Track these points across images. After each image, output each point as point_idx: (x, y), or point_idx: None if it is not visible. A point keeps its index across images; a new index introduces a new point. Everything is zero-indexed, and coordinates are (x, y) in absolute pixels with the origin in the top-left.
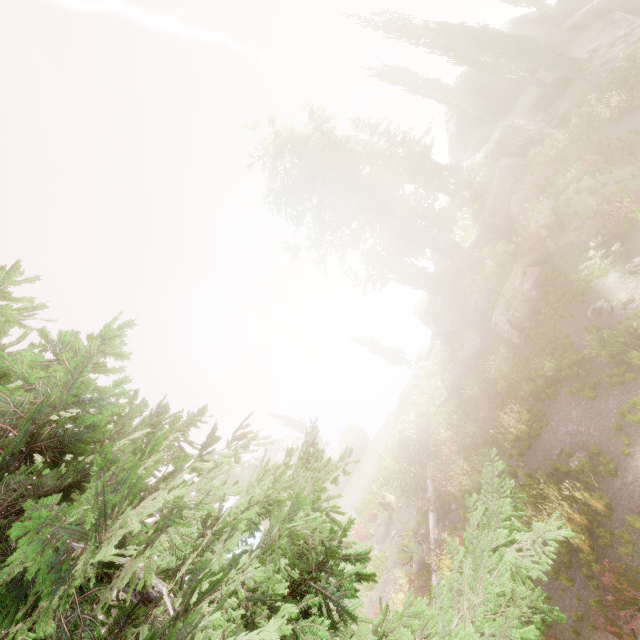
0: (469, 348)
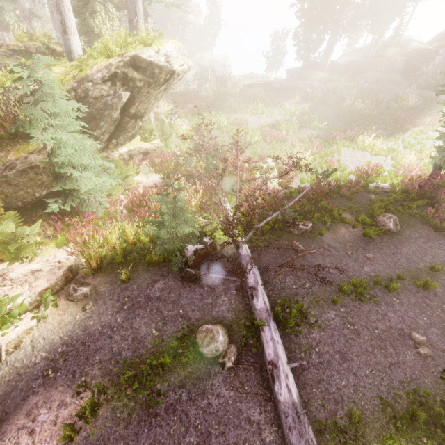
0: (275, 85)
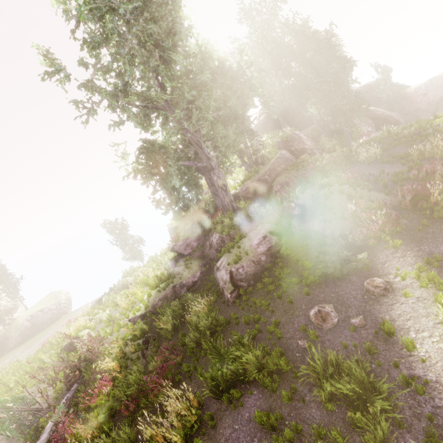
0: (187, 277)
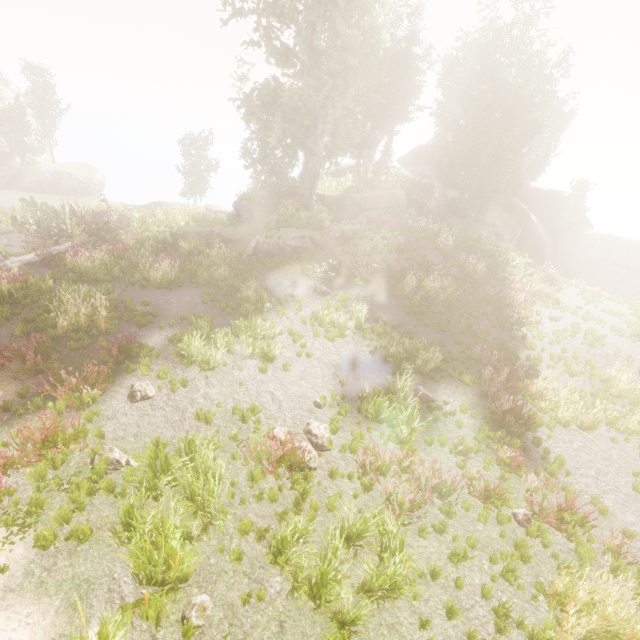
0: (228, 232)
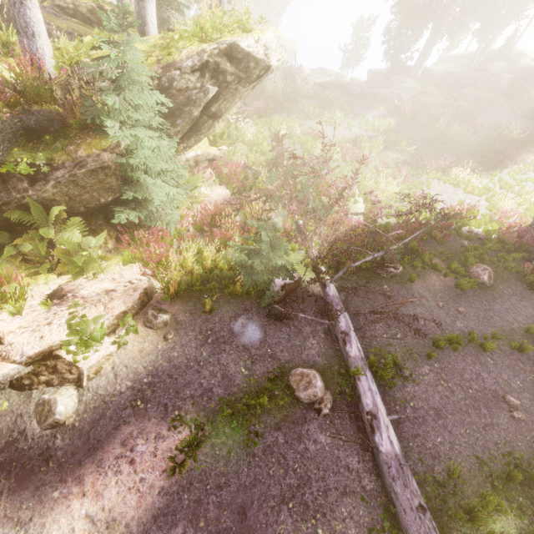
0: (353, 88)
